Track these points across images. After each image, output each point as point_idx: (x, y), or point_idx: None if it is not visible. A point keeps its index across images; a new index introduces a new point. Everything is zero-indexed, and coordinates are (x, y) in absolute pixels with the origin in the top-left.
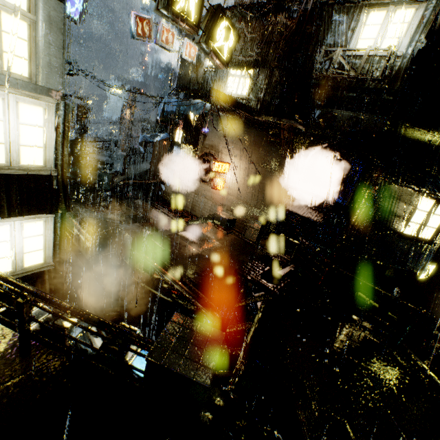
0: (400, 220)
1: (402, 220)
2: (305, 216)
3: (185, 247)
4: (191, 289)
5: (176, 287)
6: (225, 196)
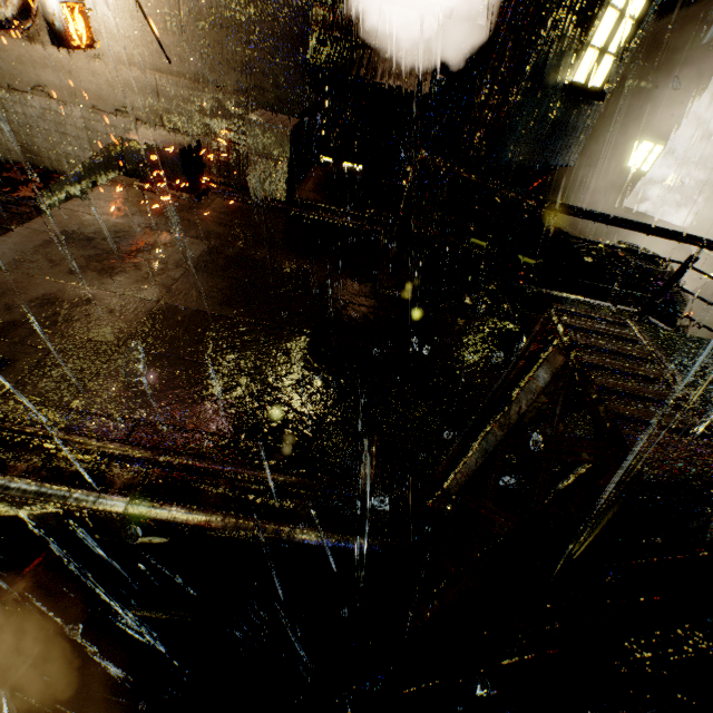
0: (582, 43)
1: (585, 43)
2: (386, 82)
3: (90, 307)
4: (229, 481)
5: (165, 521)
6: (113, 71)
